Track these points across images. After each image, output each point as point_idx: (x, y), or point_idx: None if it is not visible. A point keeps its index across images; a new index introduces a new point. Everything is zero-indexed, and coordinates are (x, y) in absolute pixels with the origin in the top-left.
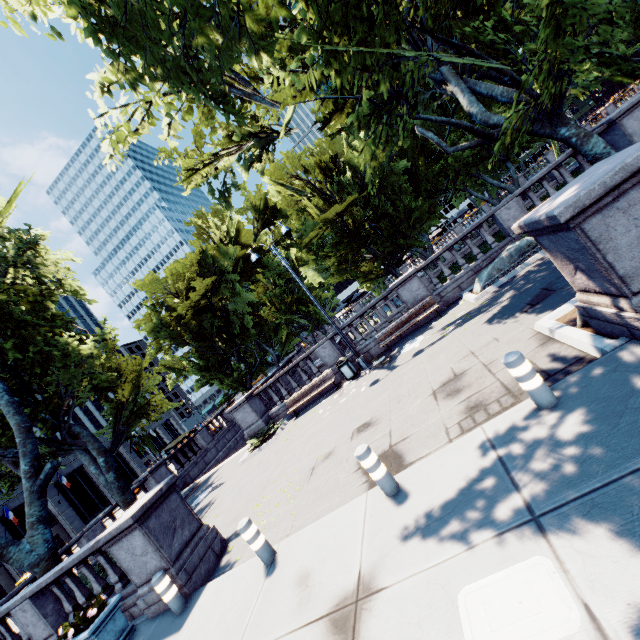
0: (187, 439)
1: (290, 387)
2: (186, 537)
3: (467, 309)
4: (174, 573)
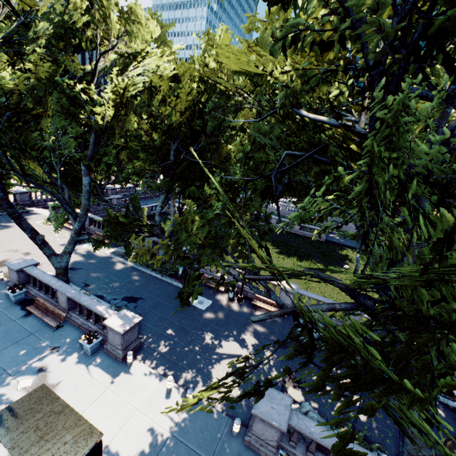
0: None
1: (93, 210)
2: None
3: (99, 253)
4: None
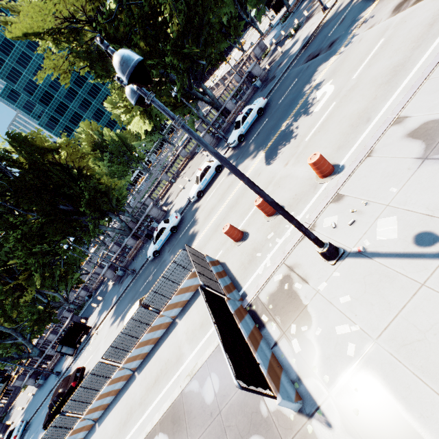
0: (4, 392)
1: None
2: (2, 427)
3: None
4: (1, 433)
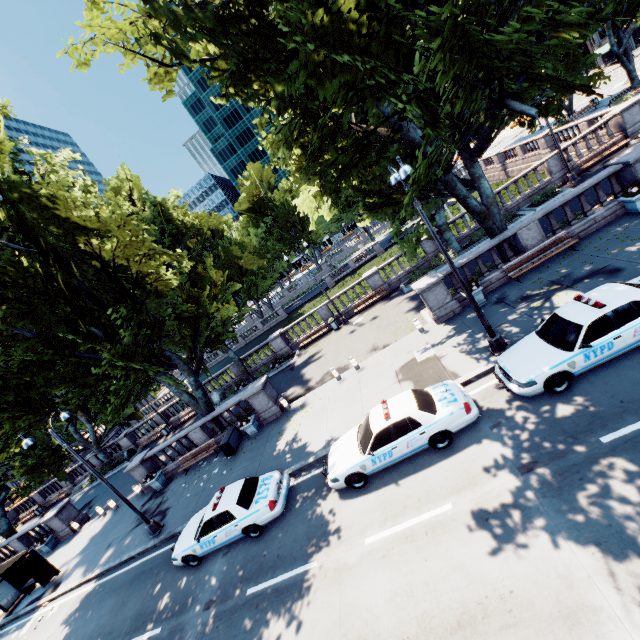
0: None
1: (50, 488)
2: None
3: None
4: None
